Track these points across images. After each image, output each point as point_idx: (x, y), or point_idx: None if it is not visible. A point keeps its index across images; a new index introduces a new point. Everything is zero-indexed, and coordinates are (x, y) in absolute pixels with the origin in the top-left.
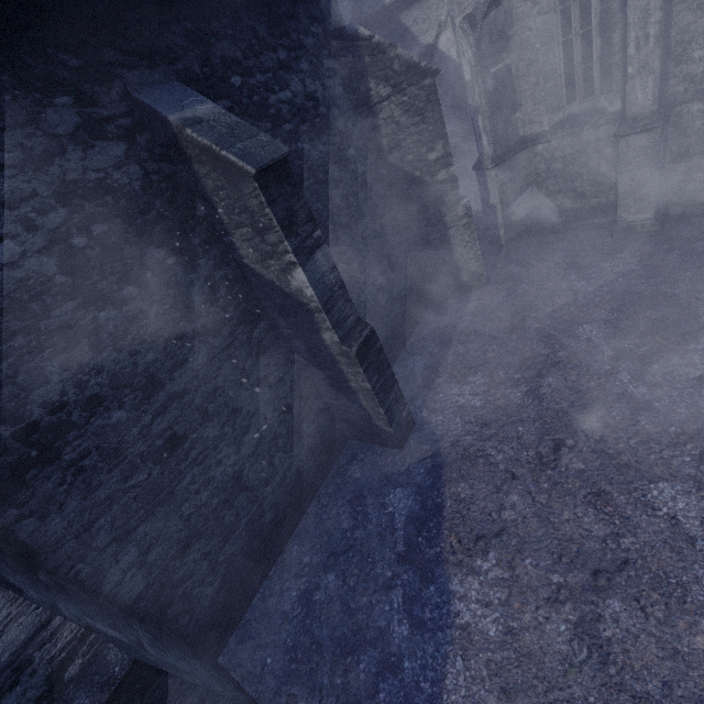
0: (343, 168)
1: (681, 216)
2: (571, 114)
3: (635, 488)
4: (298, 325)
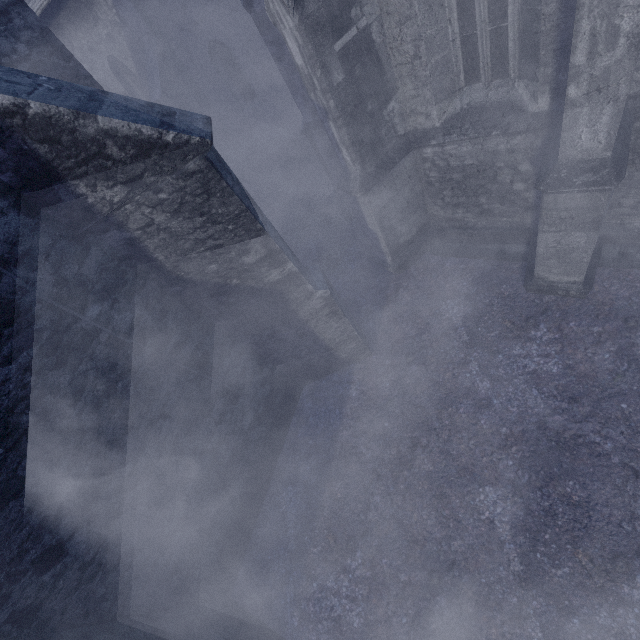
0: (82, 356)
1: (618, 261)
2: (472, 105)
3: None
4: None
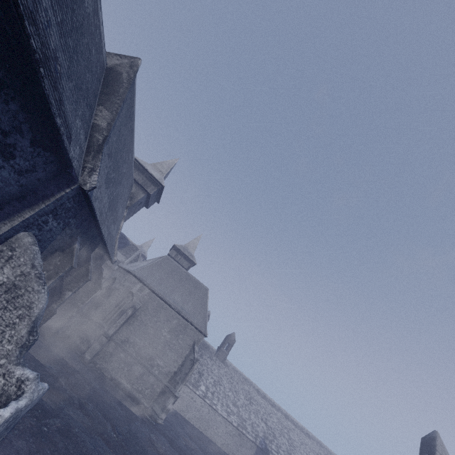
0: None
1: (92, 366)
2: (100, 323)
3: (60, 384)
4: (52, 297)
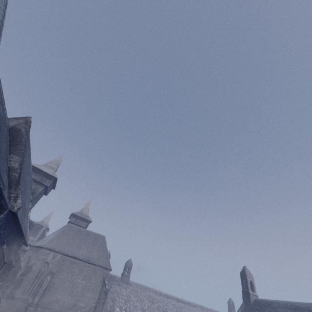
0: None
1: None
2: (24, 297)
3: None
4: None
